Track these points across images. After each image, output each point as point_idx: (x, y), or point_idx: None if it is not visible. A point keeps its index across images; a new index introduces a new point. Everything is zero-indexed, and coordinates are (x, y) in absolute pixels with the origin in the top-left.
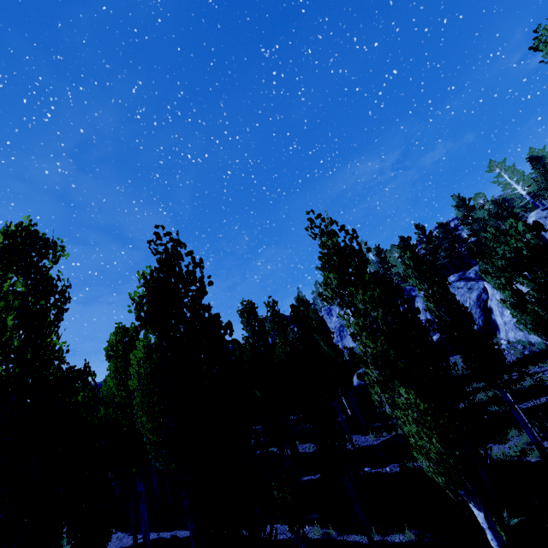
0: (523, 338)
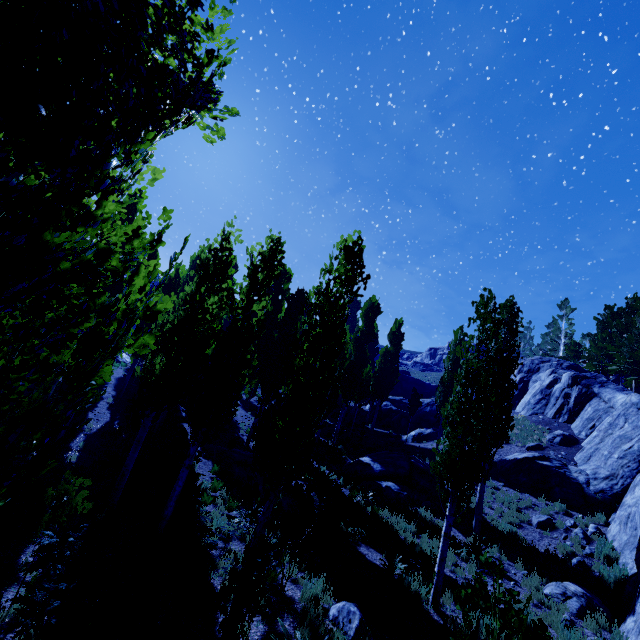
0: (619, 547)
